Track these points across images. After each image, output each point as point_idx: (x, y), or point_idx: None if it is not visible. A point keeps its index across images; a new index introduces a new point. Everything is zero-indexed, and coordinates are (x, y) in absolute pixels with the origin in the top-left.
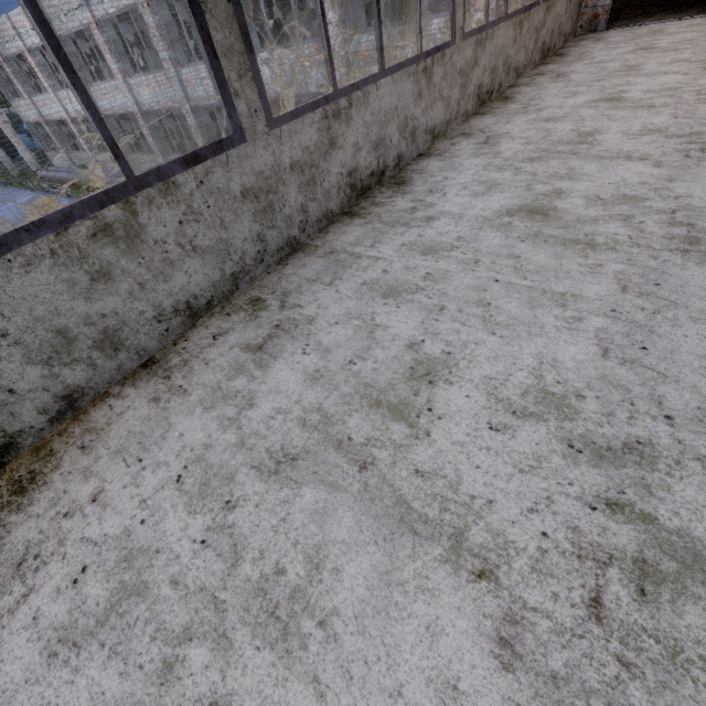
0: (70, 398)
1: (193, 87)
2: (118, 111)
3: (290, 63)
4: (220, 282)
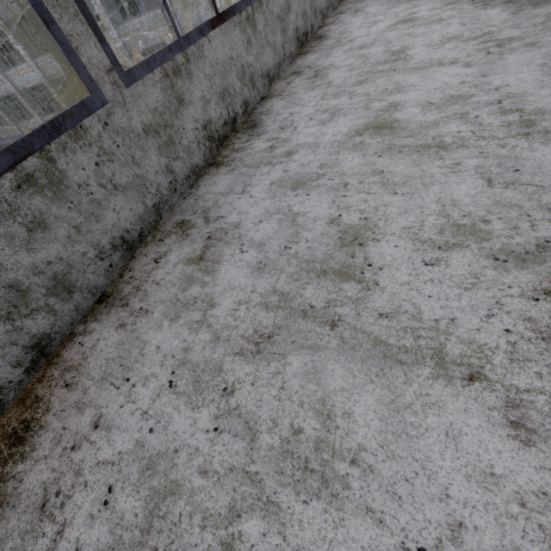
0: (312, 28)
1: (130, 38)
2: (64, 74)
3: (205, 3)
4: (325, 9)
